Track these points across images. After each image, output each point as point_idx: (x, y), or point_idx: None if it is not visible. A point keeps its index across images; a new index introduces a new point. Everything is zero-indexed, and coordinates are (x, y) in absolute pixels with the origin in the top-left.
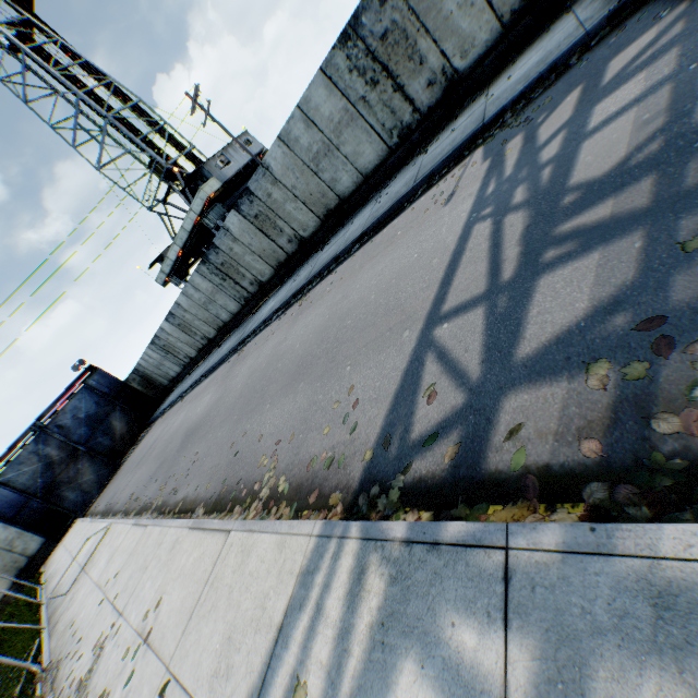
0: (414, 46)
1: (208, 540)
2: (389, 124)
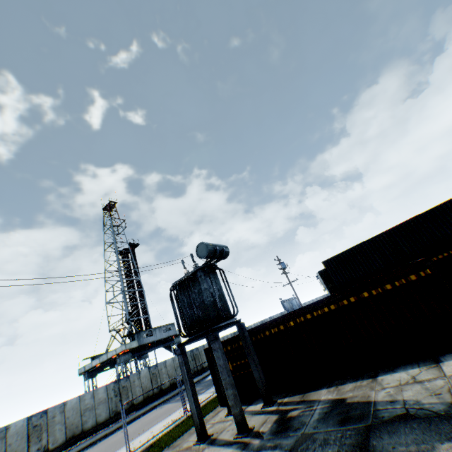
0: (128, 392)
1: (178, 410)
2: (114, 408)
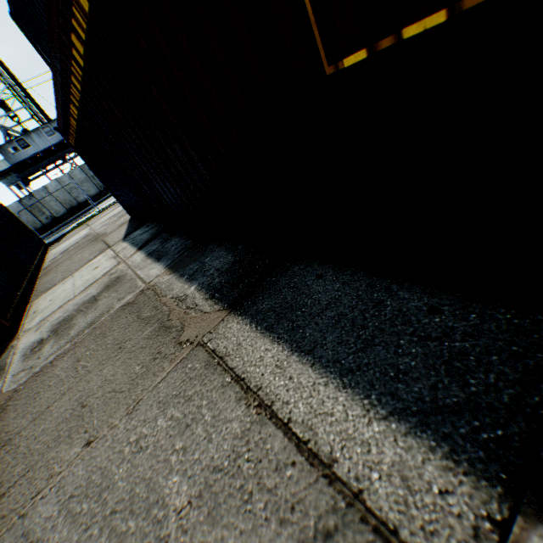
0: None
1: None
2: None
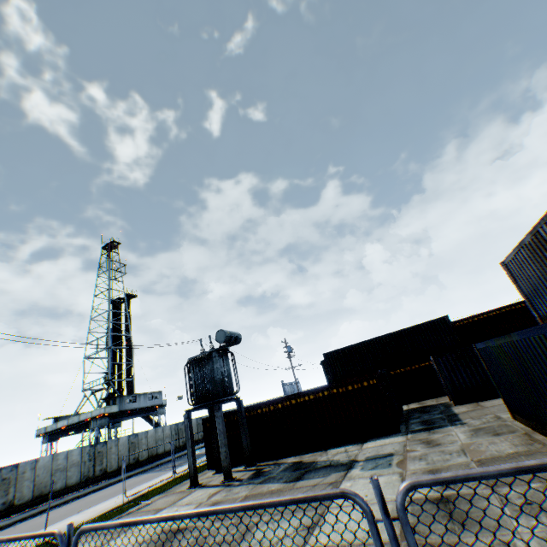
0: (104, 458)
1: (164, 474)
2: (86, 473)
